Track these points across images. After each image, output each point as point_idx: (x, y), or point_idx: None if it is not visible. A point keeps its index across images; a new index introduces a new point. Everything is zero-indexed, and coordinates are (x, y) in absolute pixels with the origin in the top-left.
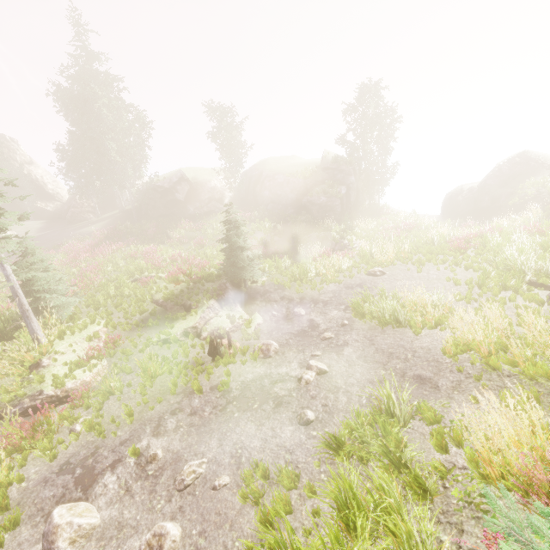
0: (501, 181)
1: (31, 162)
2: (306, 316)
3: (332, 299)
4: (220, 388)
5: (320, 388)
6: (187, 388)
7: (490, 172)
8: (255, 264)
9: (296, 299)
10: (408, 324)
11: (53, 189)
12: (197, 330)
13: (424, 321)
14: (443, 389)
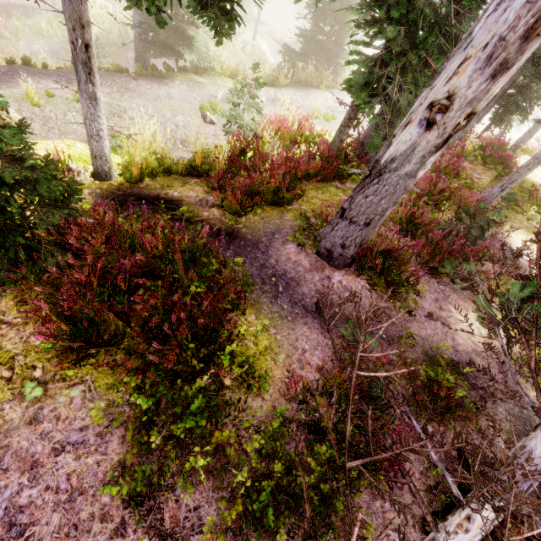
0: None
1: None
2: None
3: None
4: None
5: None
6: None
7: None
8: None
9: None
10: None
11: None
12: None
13: None
14: None
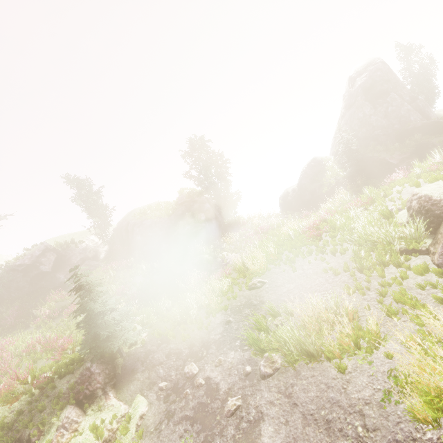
0: (310, 179)
1: None
2: (200, 374)
3: (223, 335)
4: None
5: None
6: None
7: (300, 175)
8: (129, 321)
9: (185, 350)
10: (324, 356)
11: None
12: None
13: (339, 345)
14: None
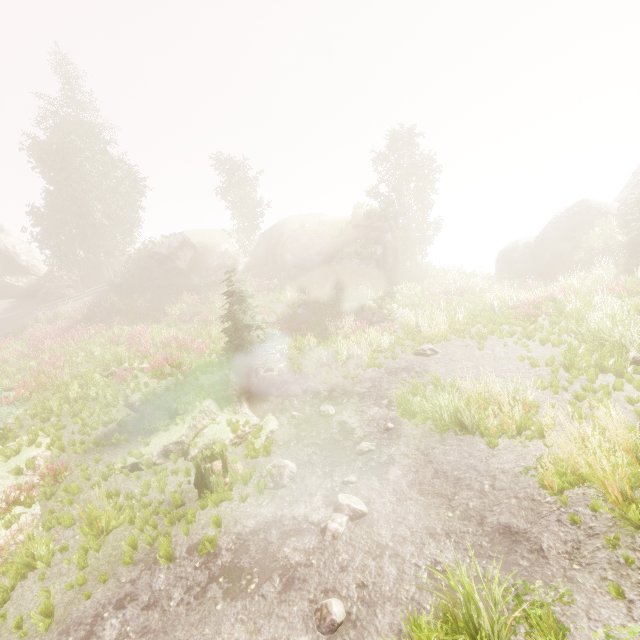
0: (561, 234)
1: (1, 230)
2: (336, 417)
3: (370, 390)
4: (201, 551)
5: (354, 548)
6: (152, 551)
7: (547, 224)
8: (270, 346)
9: (324, 392)
10: (478, 430)
11: (28, 261)
12: (183, 446)
13: (500, 426)
14: (553, 557)
